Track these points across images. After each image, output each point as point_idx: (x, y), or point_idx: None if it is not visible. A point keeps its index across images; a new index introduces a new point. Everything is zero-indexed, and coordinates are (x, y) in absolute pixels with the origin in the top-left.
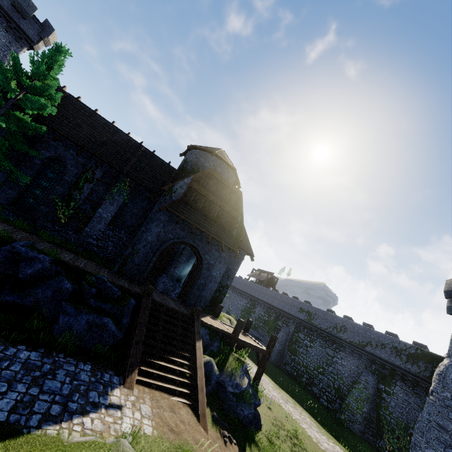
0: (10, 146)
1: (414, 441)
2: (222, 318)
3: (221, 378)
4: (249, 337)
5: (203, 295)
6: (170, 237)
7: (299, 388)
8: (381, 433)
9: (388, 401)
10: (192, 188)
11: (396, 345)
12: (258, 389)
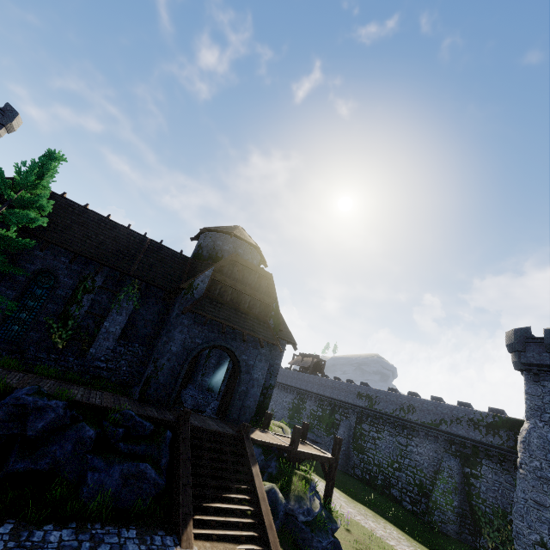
0: None
1: (516, 528)
2: (272, 428)
3: (289, 506)
4: (309, 445)
5: (247, 405)
6: (198, 342)
7: (376, 495)
8: (479, 528)
9: (478, 486)
10: (215, 280)
11: (472, 417)
12: (331, 509)
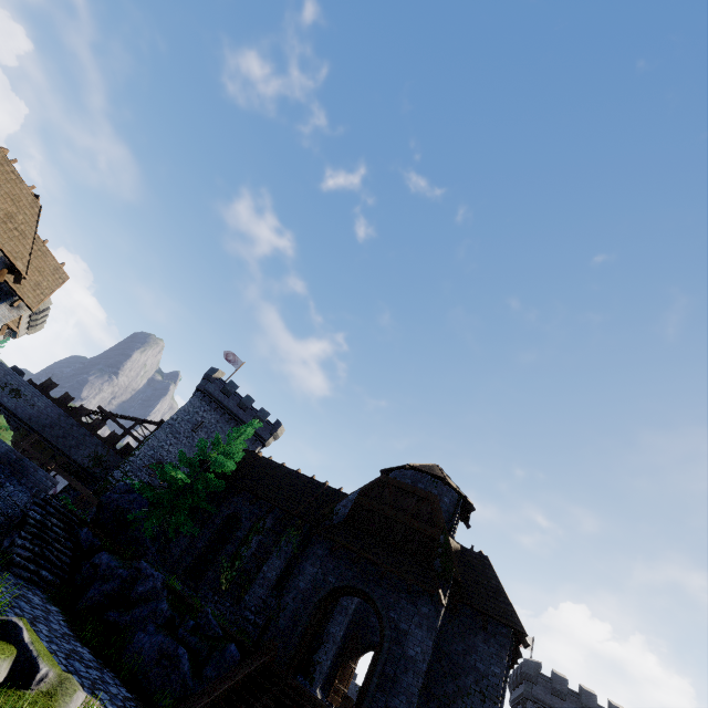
0: (193, 503)
1: None
2: None
3: None
4: None
5: (394, 706)
6: (331, 581)
7: None
8: None
9: None
10: (360, 505)
11: None
12: None
